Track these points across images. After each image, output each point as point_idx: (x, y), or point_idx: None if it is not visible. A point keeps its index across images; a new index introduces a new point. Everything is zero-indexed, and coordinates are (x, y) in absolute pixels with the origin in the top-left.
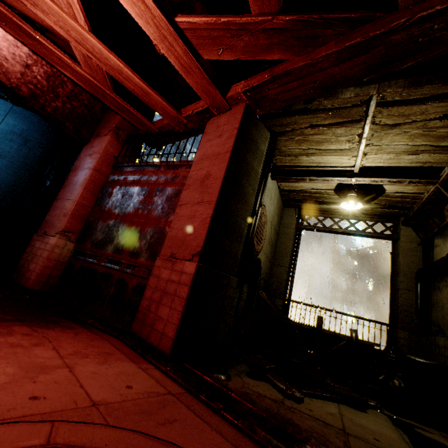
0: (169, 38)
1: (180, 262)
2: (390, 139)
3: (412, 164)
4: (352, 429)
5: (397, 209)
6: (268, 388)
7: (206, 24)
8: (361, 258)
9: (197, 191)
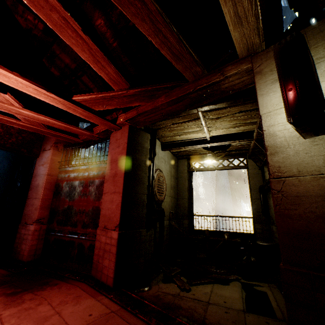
0: (72, 107)
1: (109, 231)
2: (219, 123)
3: (238, 131)
4: (213, 299)
5: (243, 150)
6: (173, 287)
7: (91, 98)
8: None
9: (111, 184)
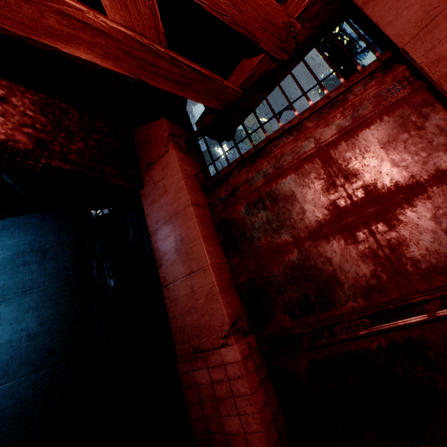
0: None
1: None
2: None
3: None
4: None
5: None
6: None
7: None
8: None
9: None
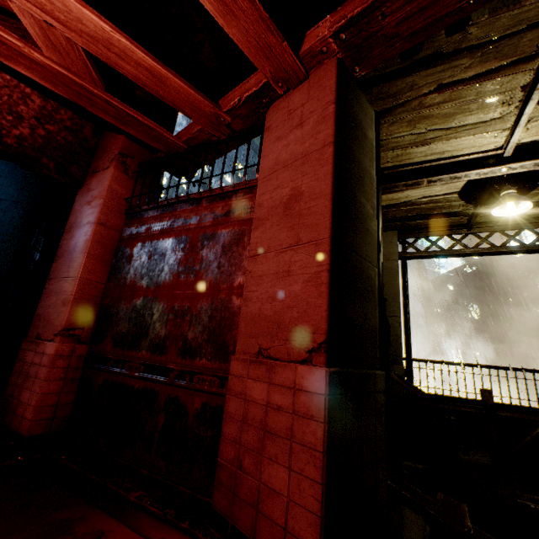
0: None
1: (284, 366)
2: None
3: None
4: None
5: None
6: None
7: None
8: (457, 281)
9: (280, 227)
